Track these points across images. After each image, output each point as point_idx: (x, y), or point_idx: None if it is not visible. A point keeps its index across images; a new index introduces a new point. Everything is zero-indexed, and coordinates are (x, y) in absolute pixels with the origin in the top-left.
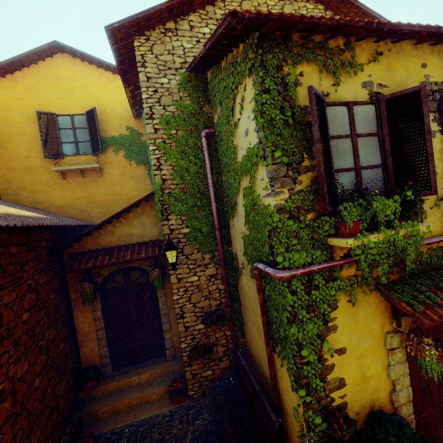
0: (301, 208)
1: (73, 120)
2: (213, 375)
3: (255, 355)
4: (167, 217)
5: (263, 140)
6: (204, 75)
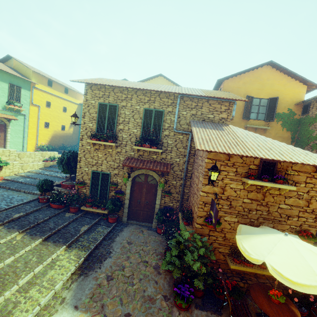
0: None
1: (260, 101)
2: None
3: None
4: None
5: None
6: None
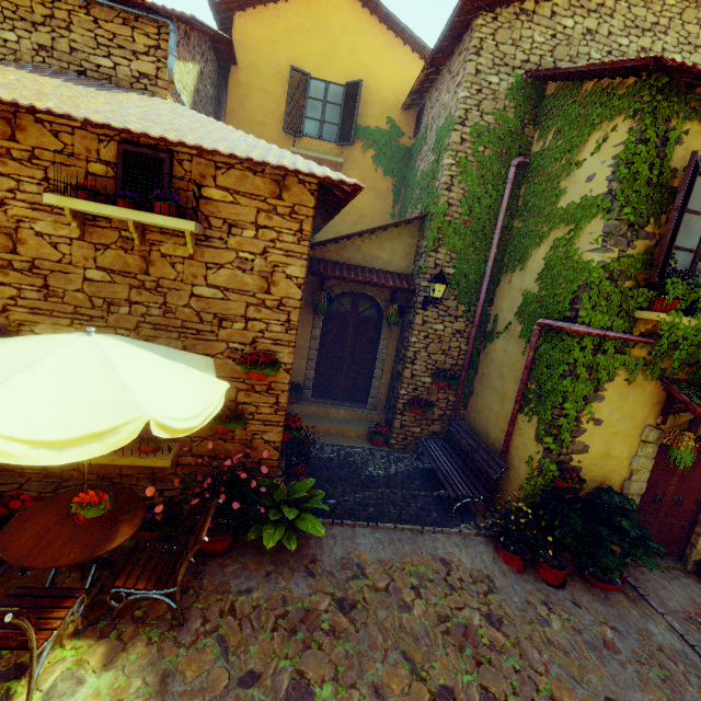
0: (623, 273)
1: (327, 89)
2: (420, 434)
3: (478, 425)
4: (436, 249)
5: (615, 192)
6: (543, 84)
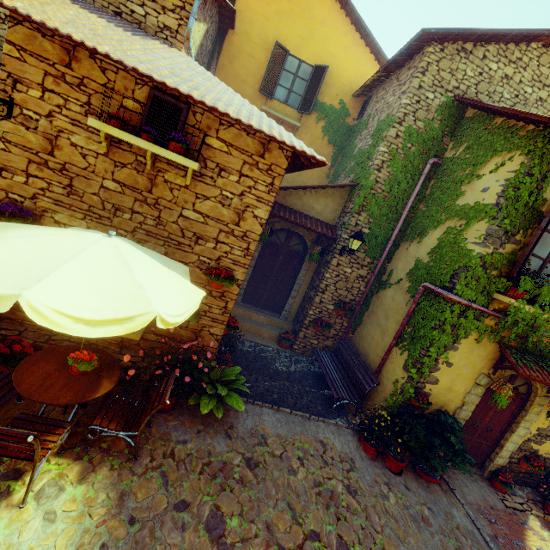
0: (492, 264)
1: (300, 66)
2: (317, 345)
3: (361, 347)
4: (360, 212)
5: (501, 205)
6: (465, 108)
